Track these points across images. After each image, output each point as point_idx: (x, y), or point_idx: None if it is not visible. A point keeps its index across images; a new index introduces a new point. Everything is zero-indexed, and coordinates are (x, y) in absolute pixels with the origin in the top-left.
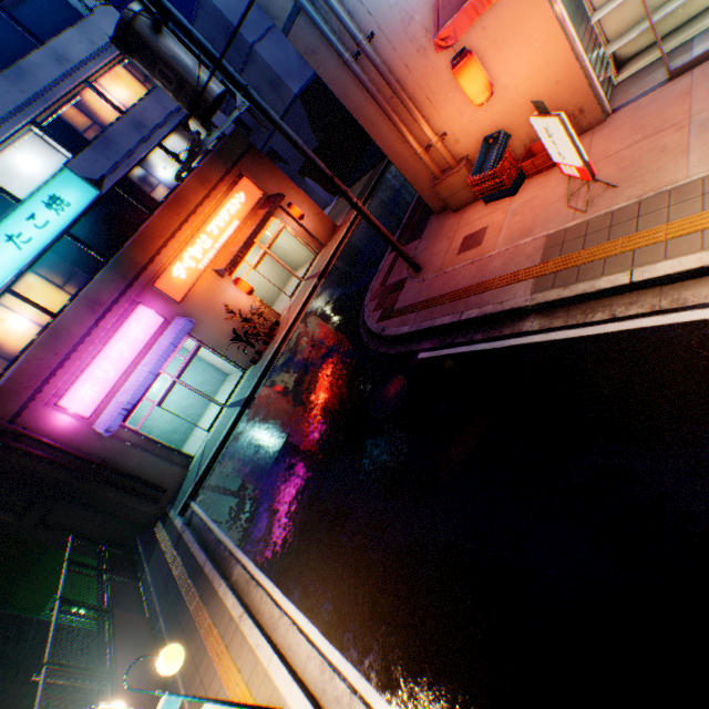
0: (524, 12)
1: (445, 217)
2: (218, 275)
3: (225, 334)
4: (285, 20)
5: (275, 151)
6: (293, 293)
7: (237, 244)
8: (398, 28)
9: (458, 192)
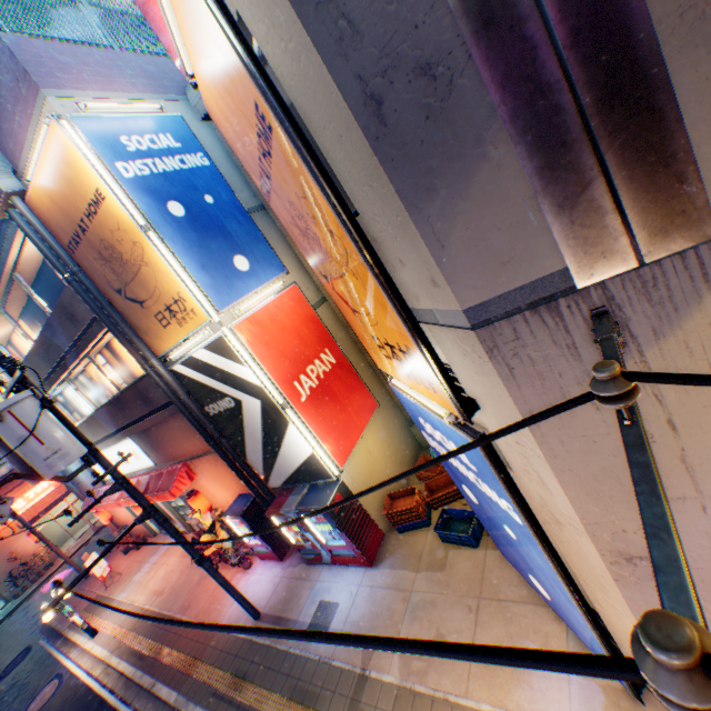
0: None
1: None
2: (21, 525)
3: (5, 571)
4: None
5: None
6: (81, 535)
7: (47, 503)
8: (88, 485)
9: None
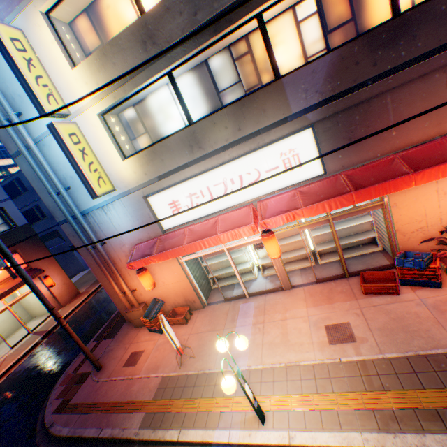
0: (171, 261)
1: (132, 327)
2: None
3: None
4: (62, 219)
5: (59, 231)
6: (17, 342)
7: None
8: (118, 244)
9: (139, 318)
